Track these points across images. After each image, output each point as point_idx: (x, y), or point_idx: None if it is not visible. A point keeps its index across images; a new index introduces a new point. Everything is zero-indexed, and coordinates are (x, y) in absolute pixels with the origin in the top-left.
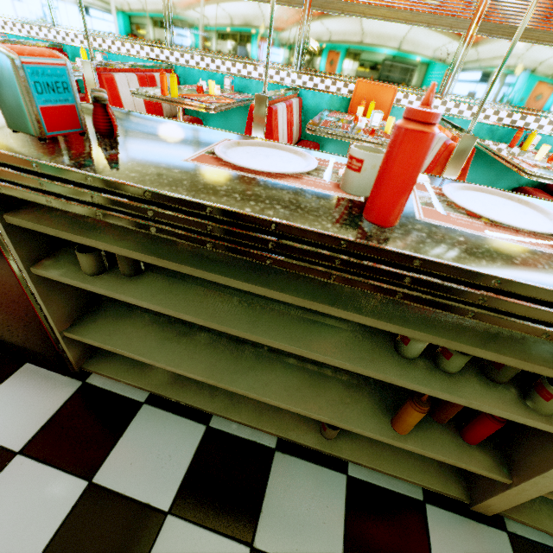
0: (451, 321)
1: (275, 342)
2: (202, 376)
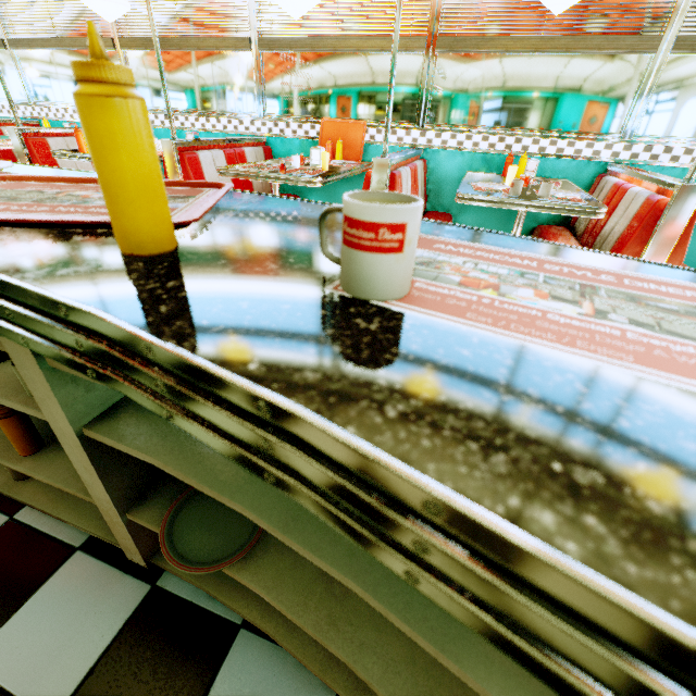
0: None
1: None
2: None
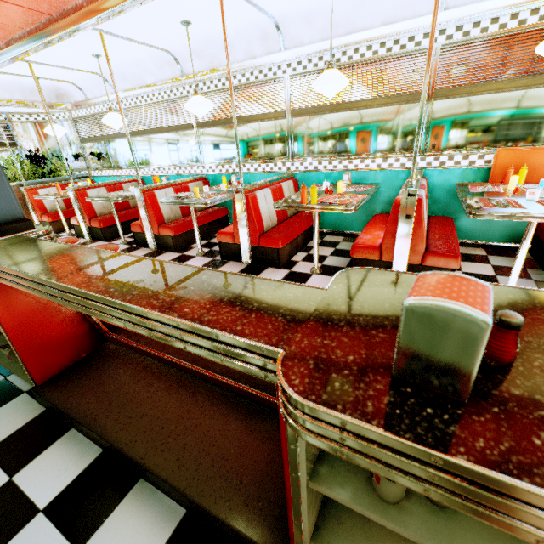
0: None
1: None
2: None
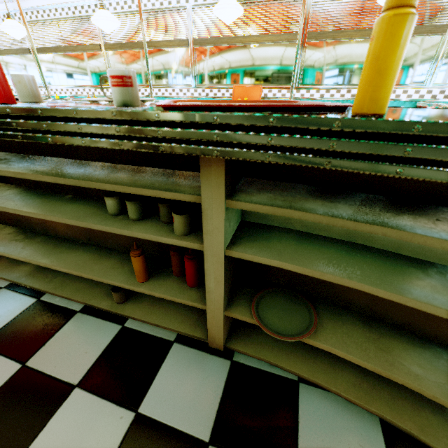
0: (105, 175)
1: (29, 212)
2: (23, 257)
